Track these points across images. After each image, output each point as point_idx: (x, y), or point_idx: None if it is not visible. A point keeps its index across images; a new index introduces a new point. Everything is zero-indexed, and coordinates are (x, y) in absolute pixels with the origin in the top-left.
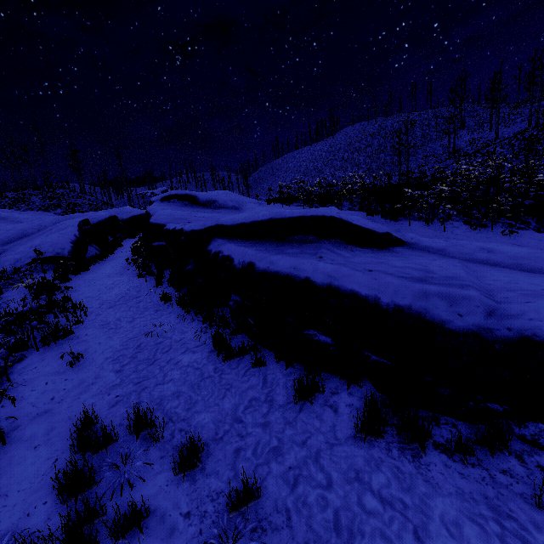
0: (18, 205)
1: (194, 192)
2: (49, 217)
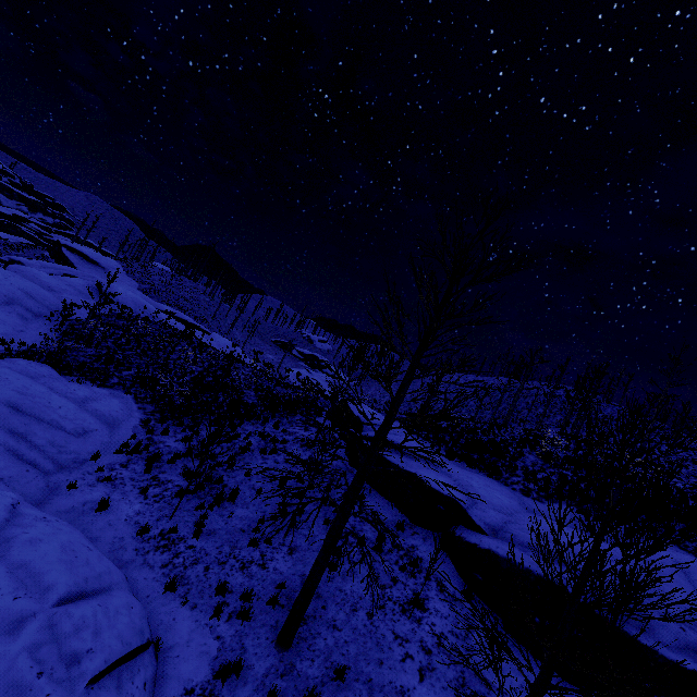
0: (137, 273)
1: (119, 288)
2: (120, 281)
